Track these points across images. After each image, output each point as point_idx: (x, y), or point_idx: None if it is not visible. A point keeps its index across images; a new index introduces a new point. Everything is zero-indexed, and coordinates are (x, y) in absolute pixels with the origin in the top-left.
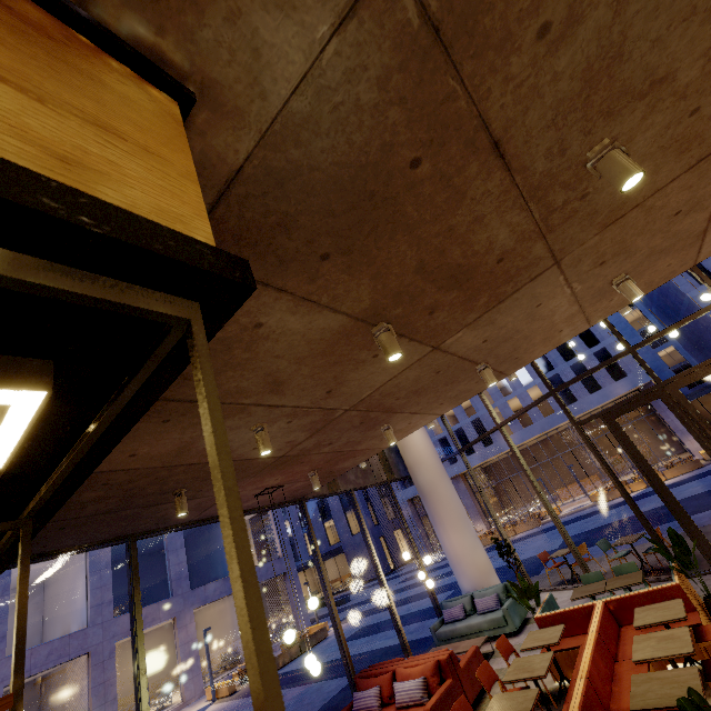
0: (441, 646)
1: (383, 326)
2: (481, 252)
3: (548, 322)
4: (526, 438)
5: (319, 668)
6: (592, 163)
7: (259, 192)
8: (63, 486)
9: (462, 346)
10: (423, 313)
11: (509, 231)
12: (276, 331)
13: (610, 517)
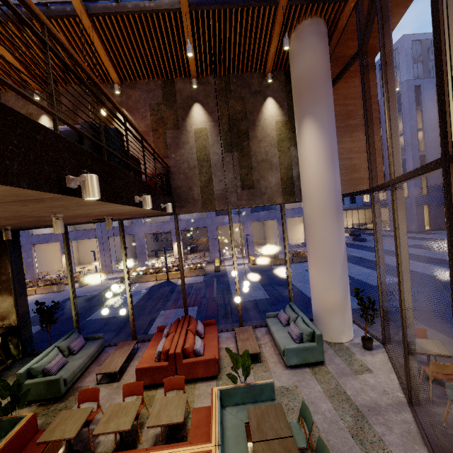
0: (252, 329)
1: None
2: None
3: None
4: None
5: (121, 313)
6: None
7: None
8: None
9: None
10: None
11: None
12: None
13: None
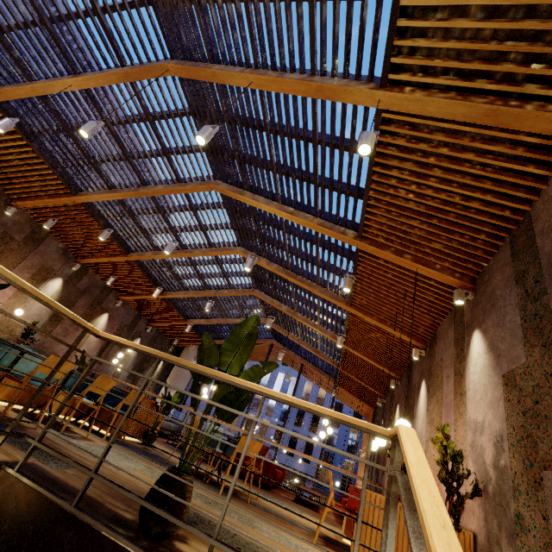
0: None
1: None
2: None
3: None
4: None
5: None
6: None
7: None
8: None
9: None
10: None
11: None
12: None
13: None
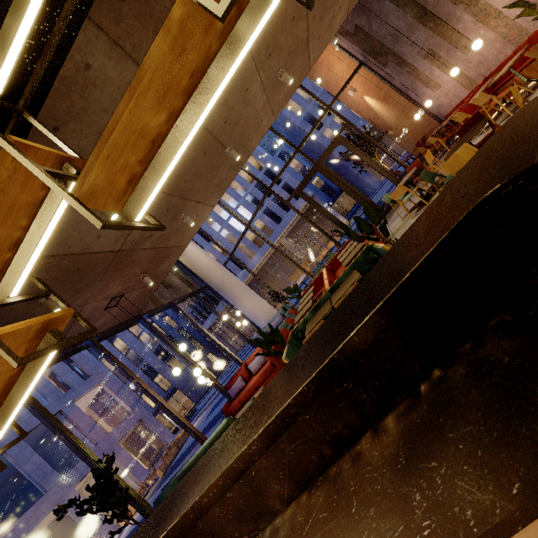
0: None
1: None
2: None
3: (254, 110)
4: (263, 254)
5: (203, 377)
6: None
7: None
8: (46, 75)
9: (214, 124)
10: None
11: None
12: (100, 78)
13: None
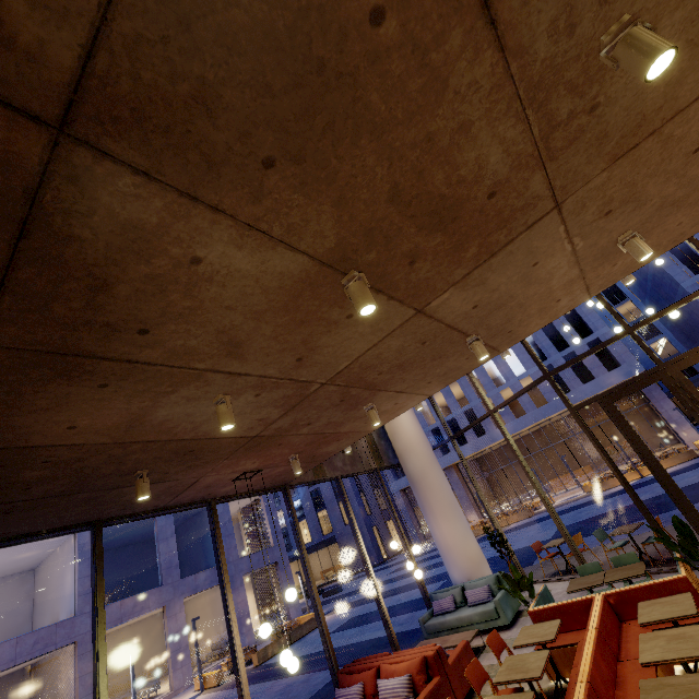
0: (430, 639)
1: (355, 274)
2: (469, 180)
3: (545, 288)
4: (518, 428)
5: (296, 664)
6: (607, 51)
7: (155, 35)
8: None
9: (450, 311)
10: (402, 263)
11: (502, 152)
12: (220, 271)
13: (604, 507)
